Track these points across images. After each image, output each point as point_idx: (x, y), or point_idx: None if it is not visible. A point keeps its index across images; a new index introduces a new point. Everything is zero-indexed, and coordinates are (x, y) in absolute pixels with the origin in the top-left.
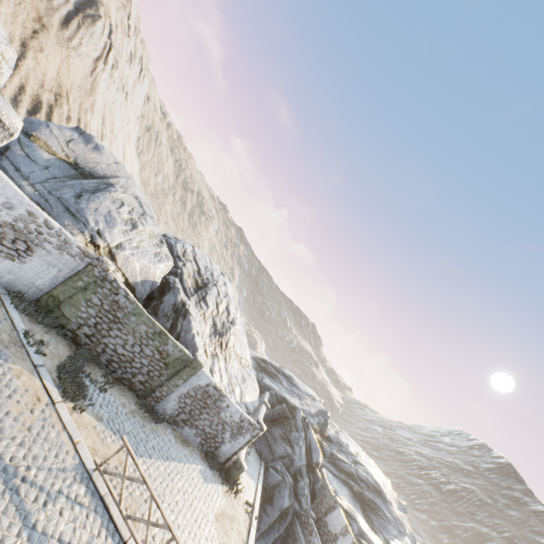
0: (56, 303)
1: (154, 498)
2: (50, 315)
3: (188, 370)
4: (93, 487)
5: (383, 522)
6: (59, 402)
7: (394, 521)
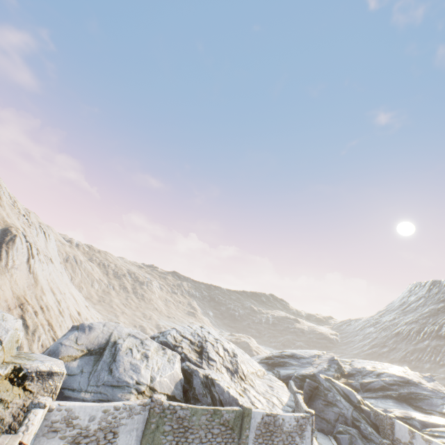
0: None
1: None
2: None
3: (245, 419)
4: None
5: (428, 401)
6: None
7: (433, 393)
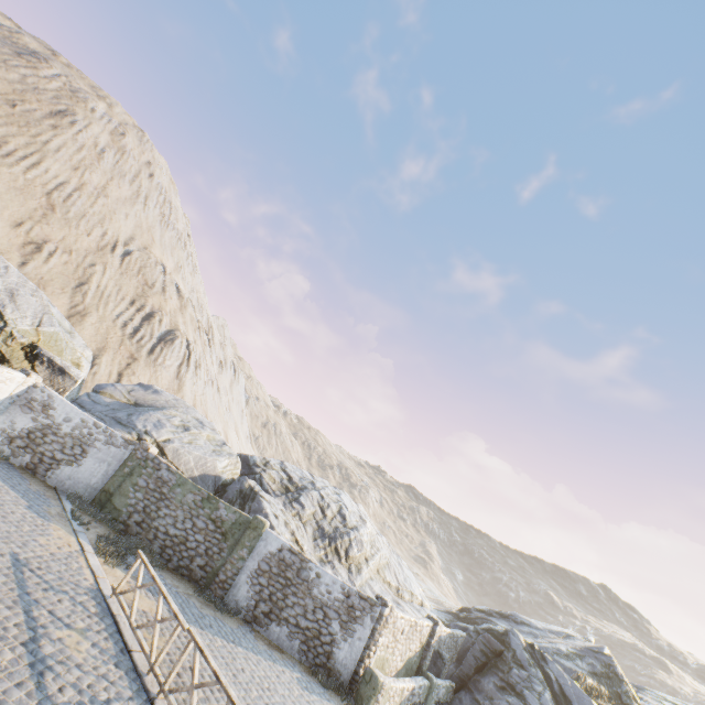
0: (108, 496)
1: (161, 591)
2: (104, 512)
3: (249, 533)
4: (106, 607)
5: None
6: (91, 553)
7: None
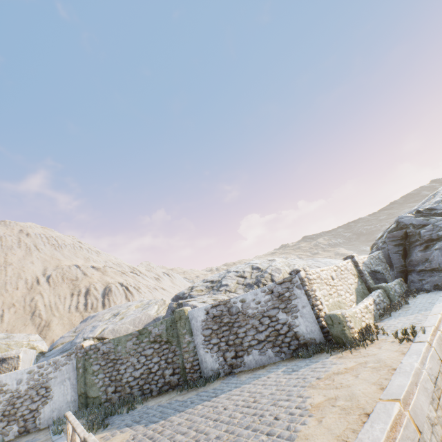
0: (84, 396)
1: (73, 428)
2: (90, 407)
3: (179, 325)
4: None
5: None
6: None
7: None
